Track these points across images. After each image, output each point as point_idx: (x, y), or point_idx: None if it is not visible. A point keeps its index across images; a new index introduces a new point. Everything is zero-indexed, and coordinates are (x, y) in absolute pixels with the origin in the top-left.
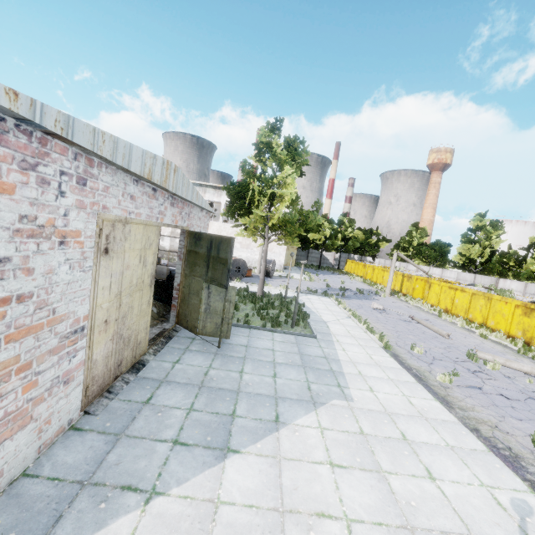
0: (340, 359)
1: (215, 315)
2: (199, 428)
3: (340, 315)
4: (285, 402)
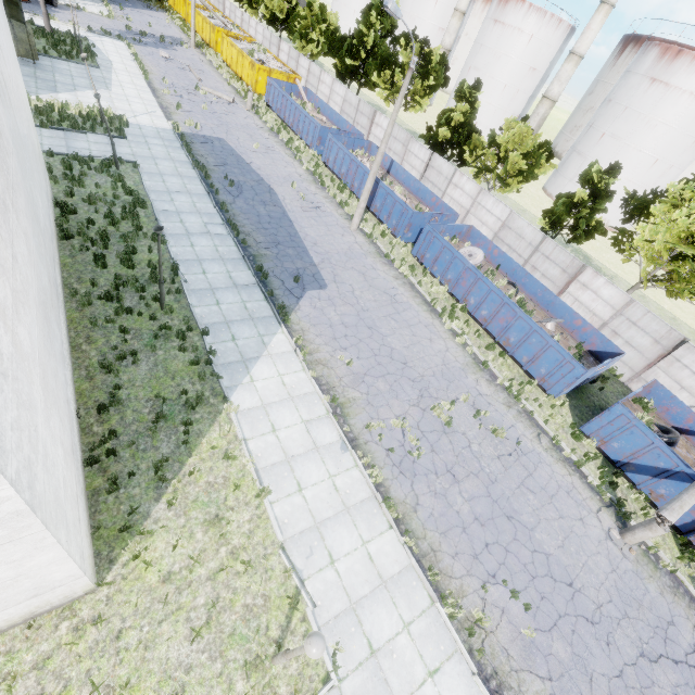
0: (113, 80)
1: (23, 43)
2: (44, 87)
3: (127, 59)
4: (79, 87)
